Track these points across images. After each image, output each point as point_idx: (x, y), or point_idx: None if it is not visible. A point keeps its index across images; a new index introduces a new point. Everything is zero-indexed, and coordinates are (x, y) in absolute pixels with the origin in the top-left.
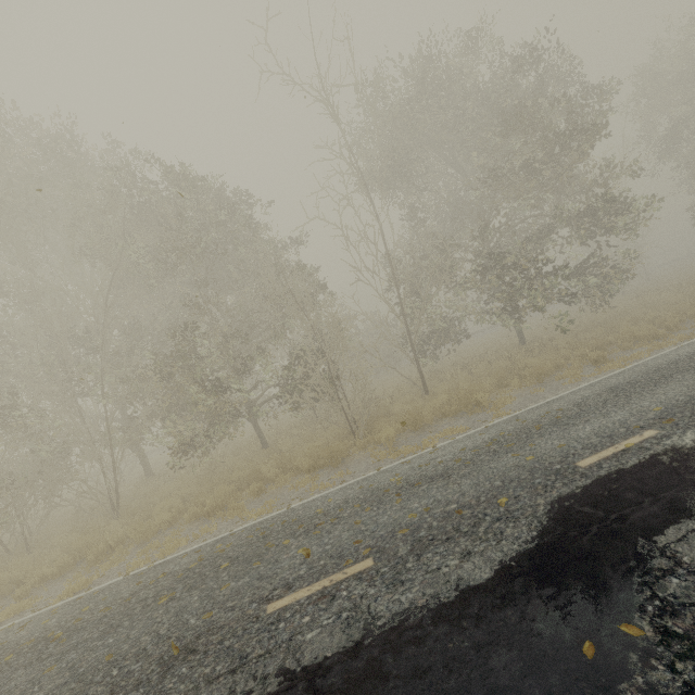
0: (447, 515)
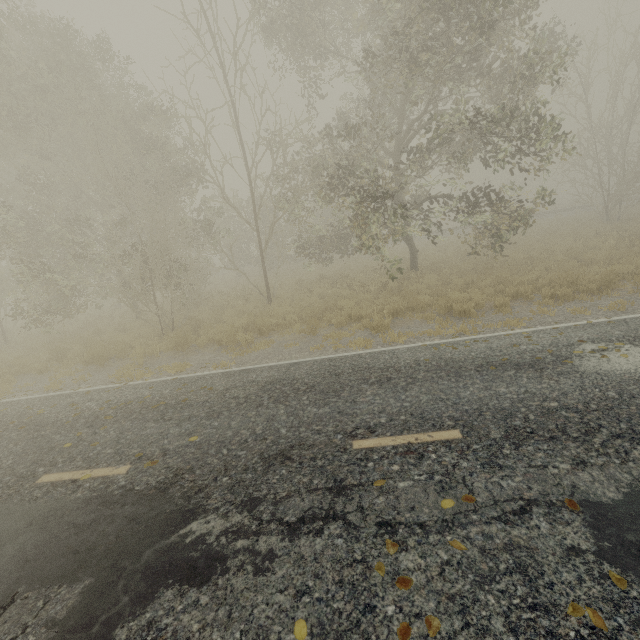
0: None
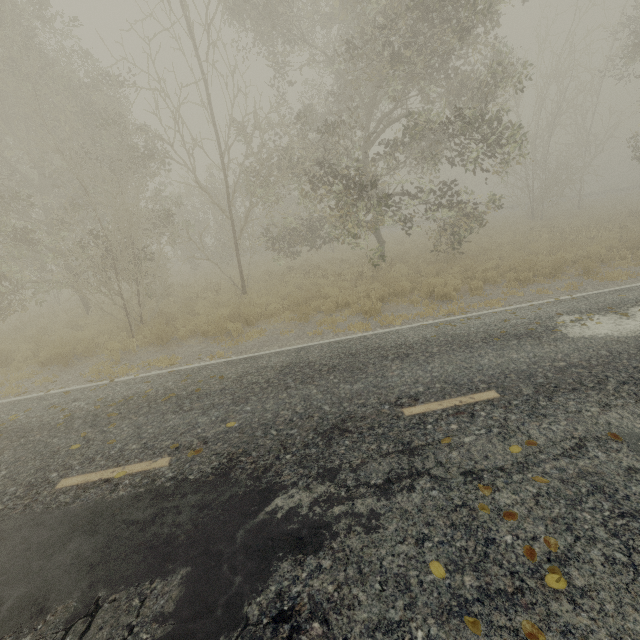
0: None
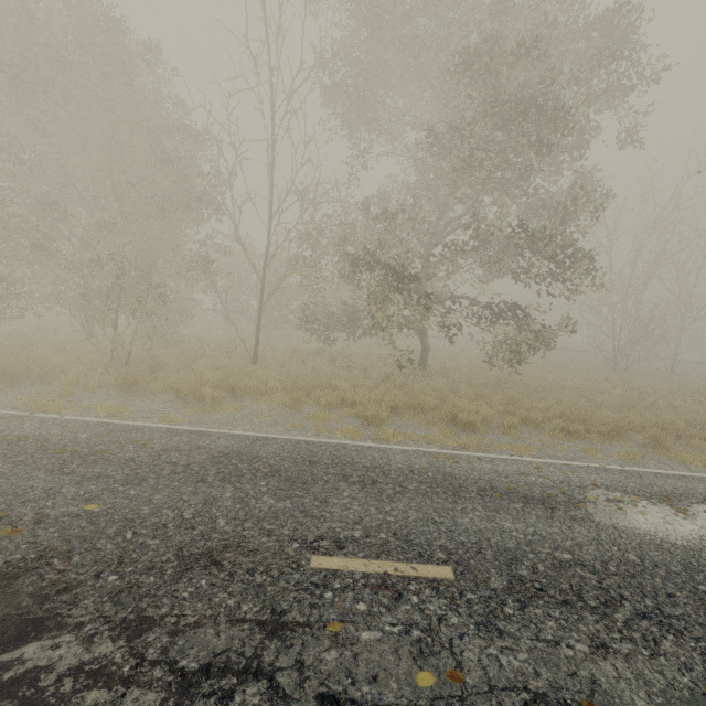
0: None
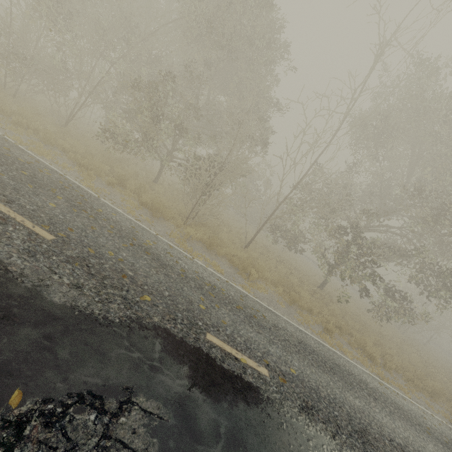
0: (119, 271)
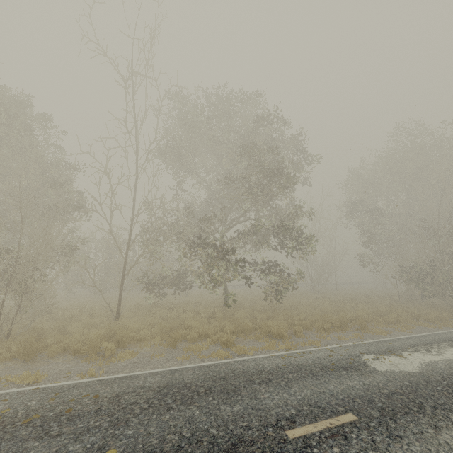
0: None
